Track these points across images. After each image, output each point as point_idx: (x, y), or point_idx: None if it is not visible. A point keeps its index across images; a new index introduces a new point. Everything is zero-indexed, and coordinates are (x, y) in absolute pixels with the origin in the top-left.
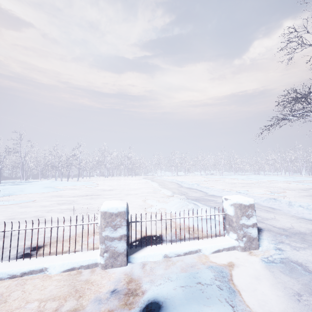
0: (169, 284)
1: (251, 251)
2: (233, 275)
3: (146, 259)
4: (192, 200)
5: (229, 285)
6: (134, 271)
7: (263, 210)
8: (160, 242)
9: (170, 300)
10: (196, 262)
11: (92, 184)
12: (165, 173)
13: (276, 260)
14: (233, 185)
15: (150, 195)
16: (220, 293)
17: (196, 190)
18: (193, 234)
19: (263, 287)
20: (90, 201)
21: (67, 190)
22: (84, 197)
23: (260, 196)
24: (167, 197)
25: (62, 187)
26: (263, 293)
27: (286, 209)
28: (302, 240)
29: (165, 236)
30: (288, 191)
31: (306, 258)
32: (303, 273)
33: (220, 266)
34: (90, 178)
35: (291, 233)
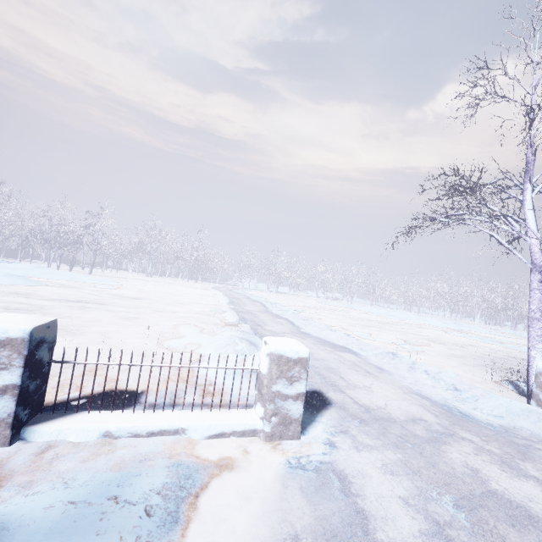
0: (51, 496)
1: (281, 443)
2: (208, 485)
3: (62, 436)
4: (260, 337)
5: (177, 508)
6: (14, 459)
7: (361, 371)
8: (128, 405)
9: (9, 533)
10: (158, 453)
11: (112, 283)
12: (258, 285)
13: (310, 465)
14: (357, 321)
15: (199, 317)
16: (138, 524)
17: (284, 321)
18: (184, 399)
19: (245, 516)
20: (77, 312)
21: (52, 287)
22: (72, 303)
23: (383, 346)
24: (223, 326)
25: (48, 281)
26: (235, 529)
27: (402, 374)
28: (379, 432)
29: (148, 395)
30: (434, 345)
31: (362, 467)
32: (336, 495)
33: (197, 465)
34: (119, 273)
35: (373, 418)
